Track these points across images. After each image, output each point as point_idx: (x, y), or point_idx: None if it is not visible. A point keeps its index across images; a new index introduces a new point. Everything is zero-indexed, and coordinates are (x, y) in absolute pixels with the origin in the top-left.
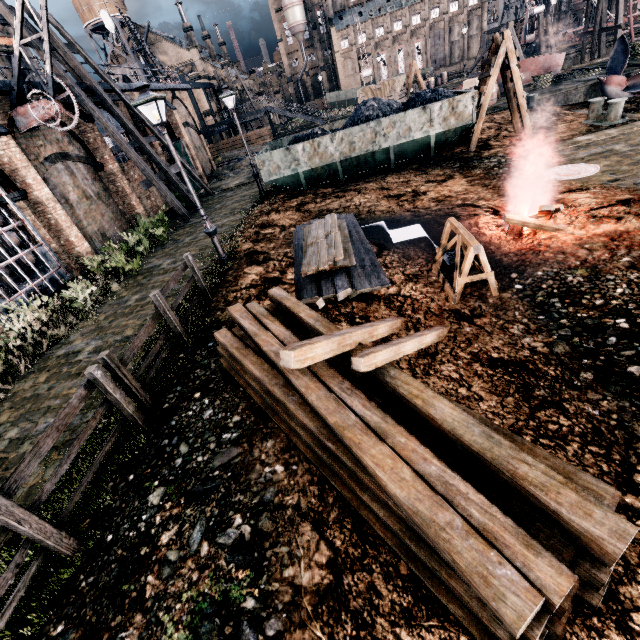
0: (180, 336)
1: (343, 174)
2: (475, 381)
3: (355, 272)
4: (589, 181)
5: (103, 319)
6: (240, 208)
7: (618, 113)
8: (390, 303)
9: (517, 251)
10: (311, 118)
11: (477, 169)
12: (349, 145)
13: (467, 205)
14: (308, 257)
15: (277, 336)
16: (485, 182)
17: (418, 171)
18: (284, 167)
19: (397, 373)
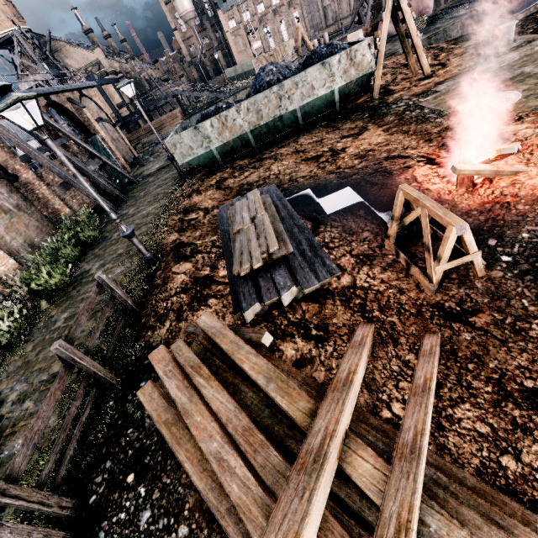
0: (105, 380)
1: (255, 143)
2: (521, 440)
3: (295, 262)
4: (516, 109)
5: (30, 350)
6: (163, 193)
7: (511, 37)
8: (348, 301)
9: (480, 207)
10: (215, 94)
11: (388, 116)
12: (256, 113)
13: (394, 157)
14: (238, 250)
15: (216, 415)
16: (403, 128)
17: (329, 128)
18: (196, 147)
19: (442, 526)
